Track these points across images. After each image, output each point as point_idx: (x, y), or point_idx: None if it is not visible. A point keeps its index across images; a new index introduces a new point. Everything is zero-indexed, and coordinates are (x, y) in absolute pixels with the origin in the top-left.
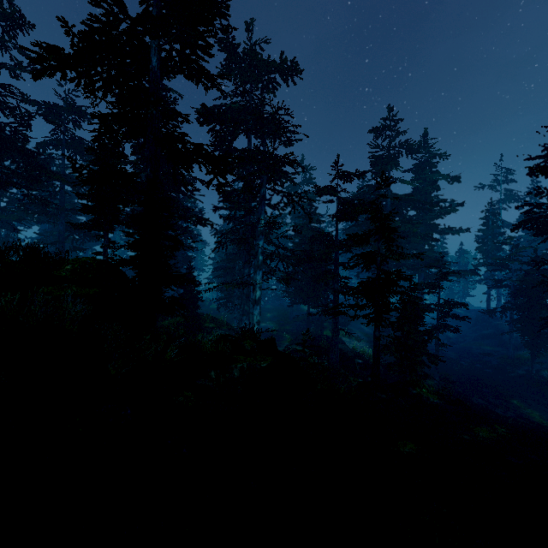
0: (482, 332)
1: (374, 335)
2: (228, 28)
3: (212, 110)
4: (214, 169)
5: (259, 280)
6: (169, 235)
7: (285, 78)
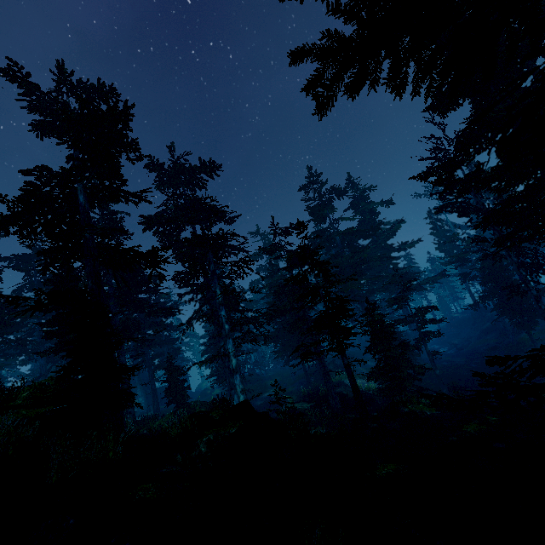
0: (482, 328)
1: (344, 364)
2: (141, 157)
3: (151, 217)
4: (150, 263)
5: (231, 348)
6: (145, 334)
7: (209, 174)
